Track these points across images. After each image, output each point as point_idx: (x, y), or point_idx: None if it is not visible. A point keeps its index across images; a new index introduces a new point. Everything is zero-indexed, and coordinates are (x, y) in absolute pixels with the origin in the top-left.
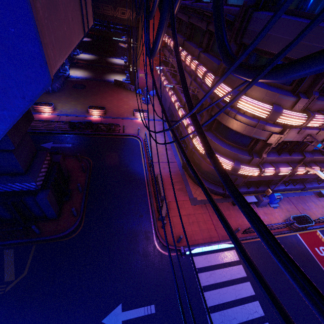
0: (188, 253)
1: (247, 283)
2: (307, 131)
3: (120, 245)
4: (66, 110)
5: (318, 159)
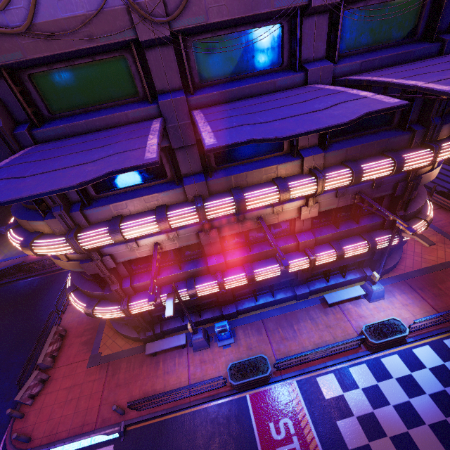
0: None
1: None
2: (146, 241)
3: None
4: (12, 251)
5: (246, 259)
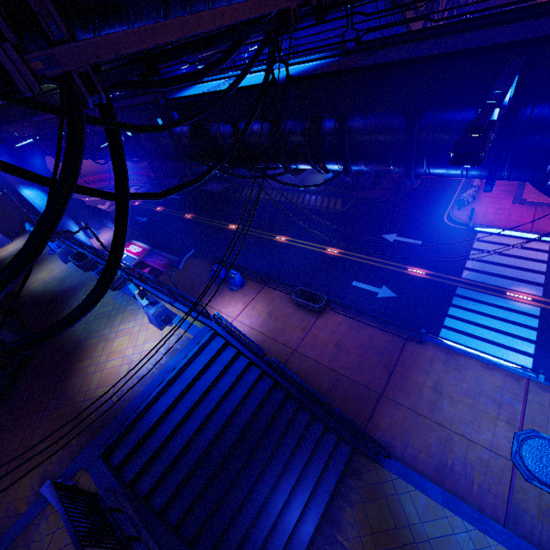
0: (477, 229)
1: (542, 264)
2: None
3: (410, 212)
4: None
5: None
